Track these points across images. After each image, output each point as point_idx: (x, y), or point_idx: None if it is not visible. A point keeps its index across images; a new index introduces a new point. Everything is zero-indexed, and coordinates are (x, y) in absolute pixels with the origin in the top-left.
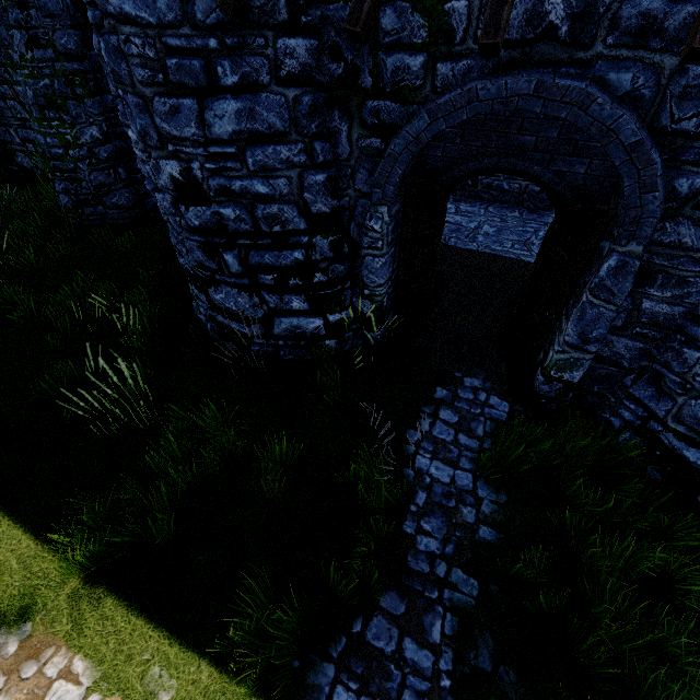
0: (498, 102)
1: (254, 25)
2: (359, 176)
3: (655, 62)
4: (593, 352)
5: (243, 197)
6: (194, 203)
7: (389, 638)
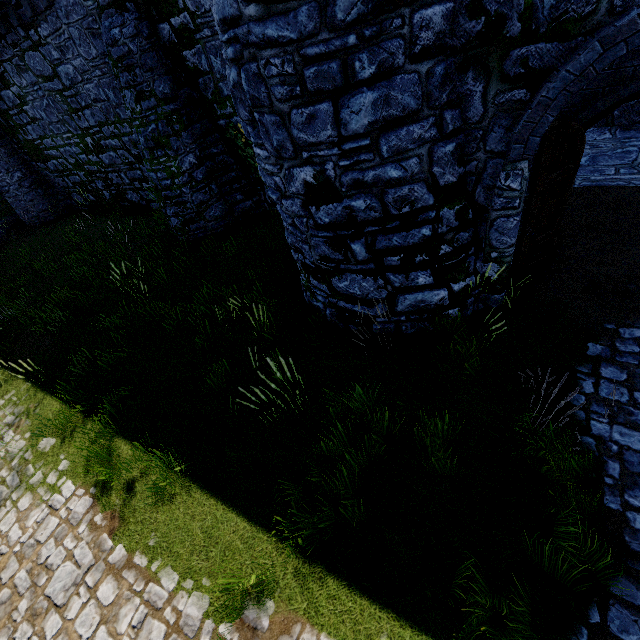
0: None
1: (392, 7)
2: (492, 136)
3: None
4: None
5: (374, 186)
6: (324, 203)
7: (639, 632)
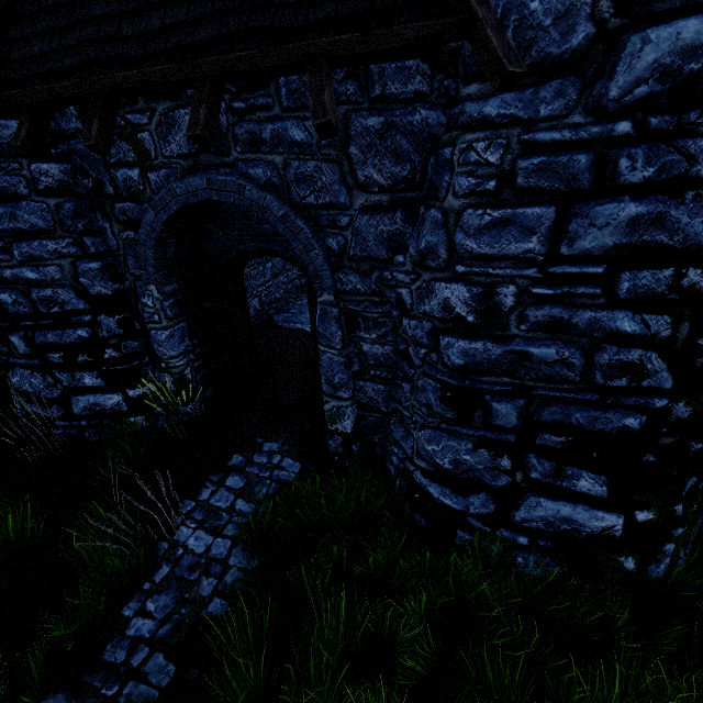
0: (190, 195)
1: (7, 155)
2: (130, 262)
3: (271, 160)
4: (346, 398)
5: (17, 283)
6: None
7: None
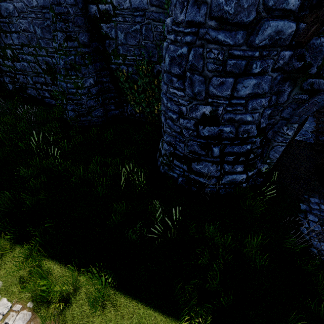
0: None
1: (276, 46)
2: (286, 110)
3: None
4: None
5: (237, 122)
6: (208, 125)
7: None
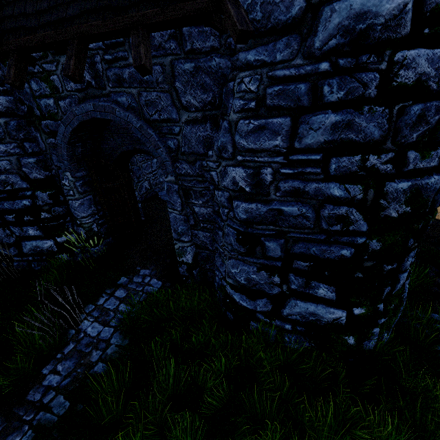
0: (84, 115)
1: None
2: (54, 158)
3: (130, 92)
4: (187, 241)
5: None
6: None
7: None
